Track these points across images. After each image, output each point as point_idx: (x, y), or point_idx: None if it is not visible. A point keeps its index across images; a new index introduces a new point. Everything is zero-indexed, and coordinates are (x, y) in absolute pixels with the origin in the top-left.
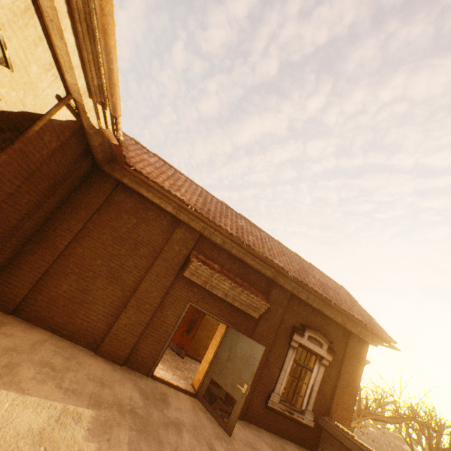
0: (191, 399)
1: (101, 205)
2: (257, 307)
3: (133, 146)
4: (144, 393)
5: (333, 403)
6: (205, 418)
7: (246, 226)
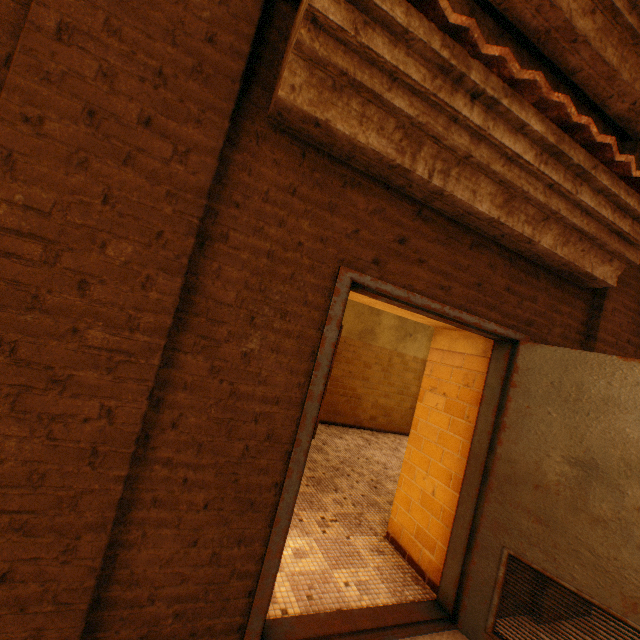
0: None
1: None
2: (633, 236)
3: None
4: None
5: None
6: None
7: None
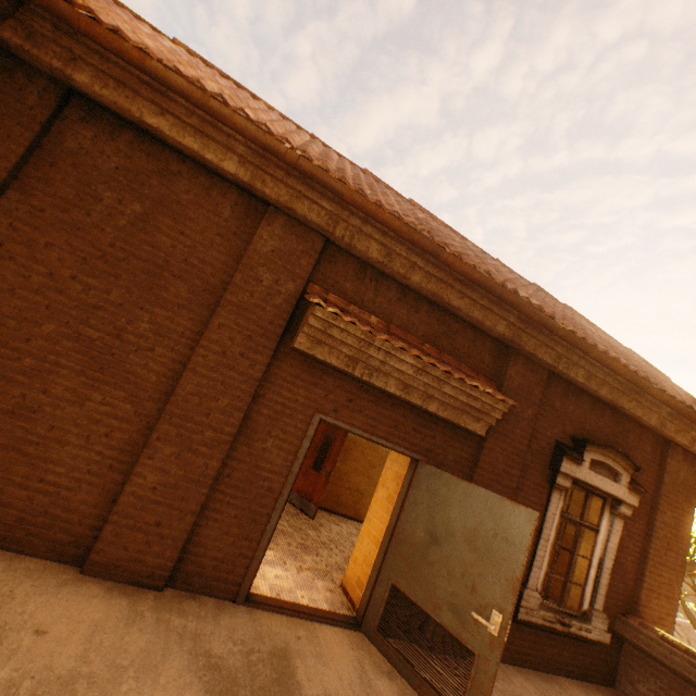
0: (349, 642)
1: (25, 162)
2: (484, 410)
3: (105, 0)
4: (220, 684)
5: (643, 589)
6: None
7: (431, 222)
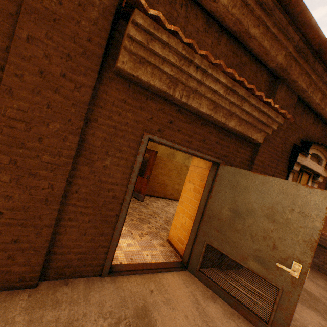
0: (183, 281)
1: None
2: (267, 123)
3: None
4: None
5: None
6: (225, 324)
7: None
